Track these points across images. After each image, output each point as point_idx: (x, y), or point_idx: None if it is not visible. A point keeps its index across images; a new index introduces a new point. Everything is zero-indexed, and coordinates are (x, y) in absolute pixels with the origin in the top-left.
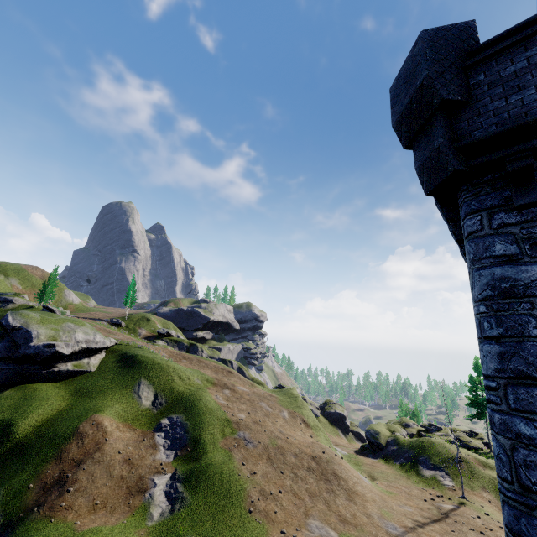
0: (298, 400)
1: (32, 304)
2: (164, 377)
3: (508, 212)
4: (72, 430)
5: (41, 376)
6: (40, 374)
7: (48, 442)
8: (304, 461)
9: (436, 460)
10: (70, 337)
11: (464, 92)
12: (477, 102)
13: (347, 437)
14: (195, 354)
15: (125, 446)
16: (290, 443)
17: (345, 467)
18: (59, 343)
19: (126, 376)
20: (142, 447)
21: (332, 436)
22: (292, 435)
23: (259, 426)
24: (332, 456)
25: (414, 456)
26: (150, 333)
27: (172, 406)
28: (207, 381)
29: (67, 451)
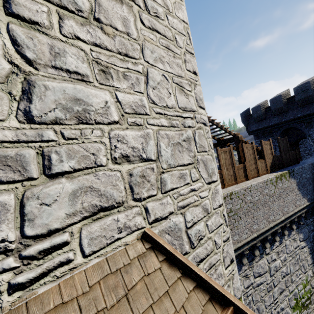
0: None
1: None
2: None
3: (256, 140)
4: None
5: None
6: None
7: None
8: None
9: None
10: None
11: (248, 124)
12: (249, 125)
13: None
14: None
15: None
16: None
17: None
18: None
19: None
20: None
21: None
22: None
23: None
24: None
25: None
26: None
27: None
28: None
29: None
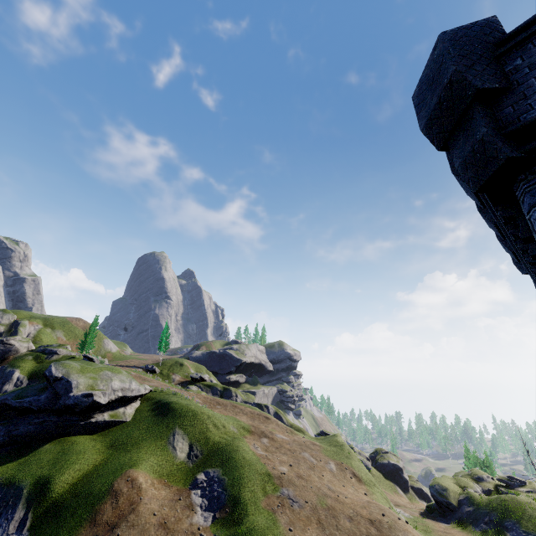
0: (344, 449)
1: (74, 355)
2: (198, 426)
3: None
4: (107, 488)
5: (79, 428)
6: (78, 426)
7: (83, 502)
8: (362, 527)
9: (528, 525)
10: (107, 386)
11: (501, 79)
12: (520, 86)
13: (408, 495)
14: (229, 399)
15: (160, 507)
16: (342, 502)
17: (412, 535)
18: (97, 392)
19: (160, 425)
20: (178, 508)
21: (389, 494)
22: (343, 492)
23: (304, 481)
24: (395, 520)
25: (497, 521)
26: (184, 378)
27: (208, 458)
28: (243, 429)
29: (101, 513)
